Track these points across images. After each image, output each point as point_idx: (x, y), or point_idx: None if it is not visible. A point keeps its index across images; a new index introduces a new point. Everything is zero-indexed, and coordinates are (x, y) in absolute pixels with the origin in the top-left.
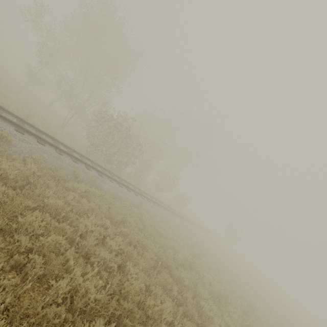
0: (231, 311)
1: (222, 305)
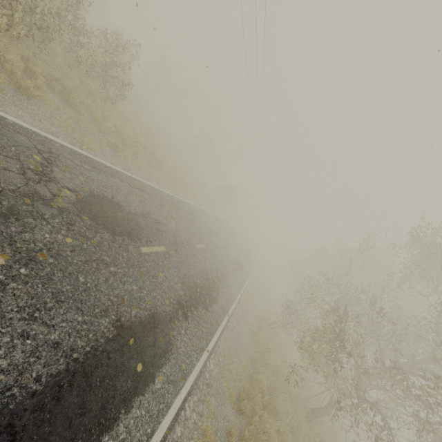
0: None
1: None
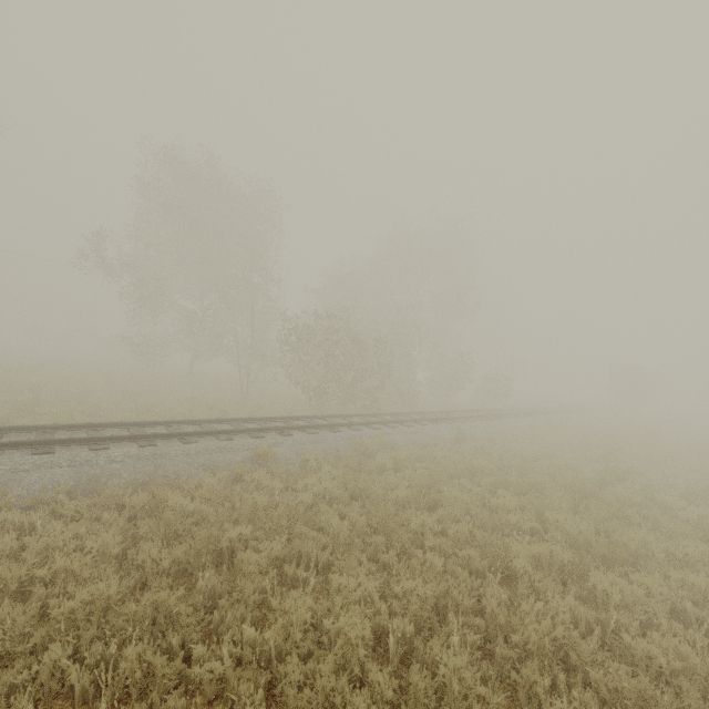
0: None
1: None
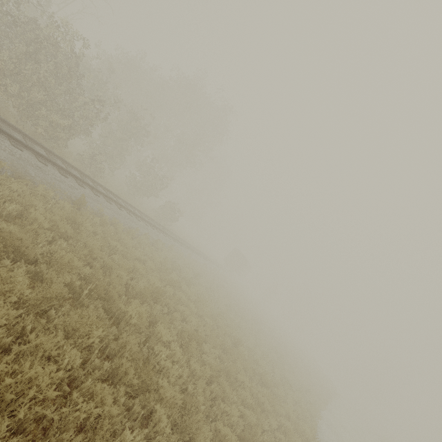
0: (206, 352)
1: (192, 348)
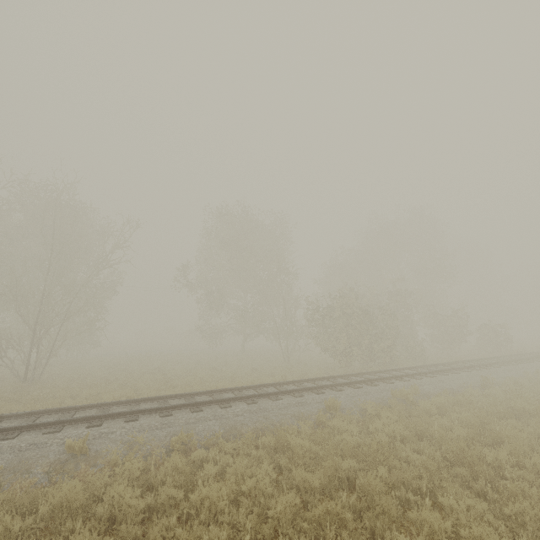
0: None
1: None
